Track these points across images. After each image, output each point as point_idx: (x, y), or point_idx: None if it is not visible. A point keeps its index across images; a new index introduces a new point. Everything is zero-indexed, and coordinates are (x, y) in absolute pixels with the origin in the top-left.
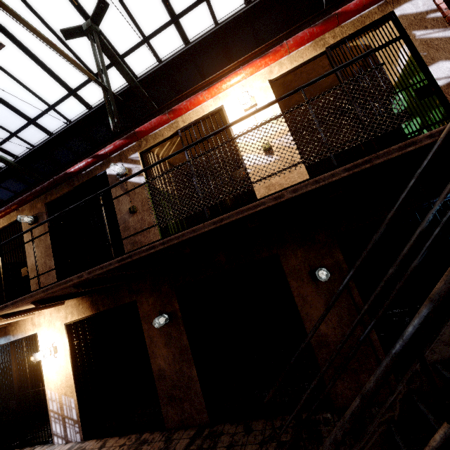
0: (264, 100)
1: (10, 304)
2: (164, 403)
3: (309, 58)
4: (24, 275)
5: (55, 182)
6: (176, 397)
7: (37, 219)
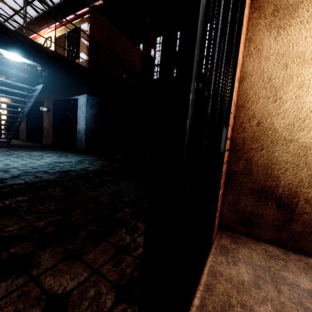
0: (52, 45)
1: None
2: (20, 134)
3: (64, 33)
4: None
5: None
6: (22, 133)
7: None
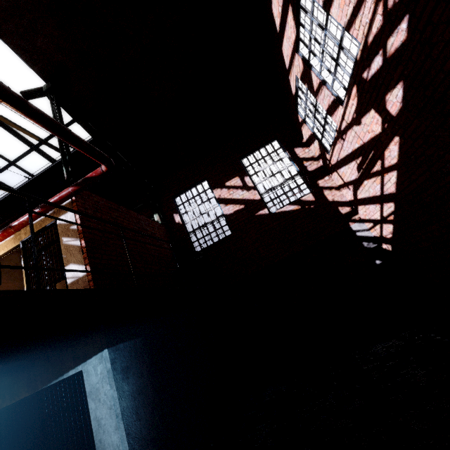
0: None
1: None
2: None
3: (13, 247)
4: None
5: None
6: None
7: None
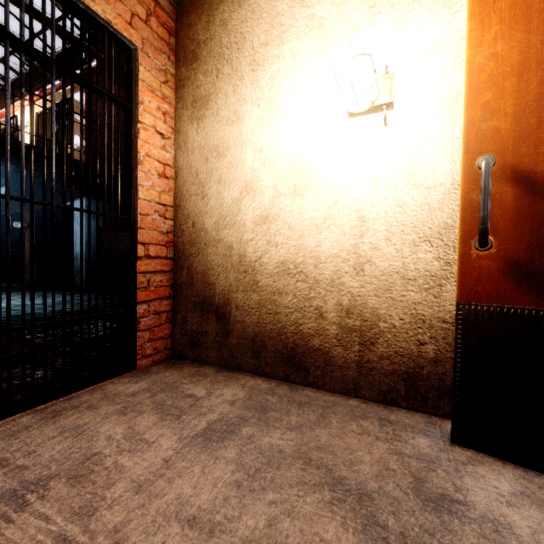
0: None
1: None
2: None
3: (50, 106)
4: None
5: None
6: None
7: None
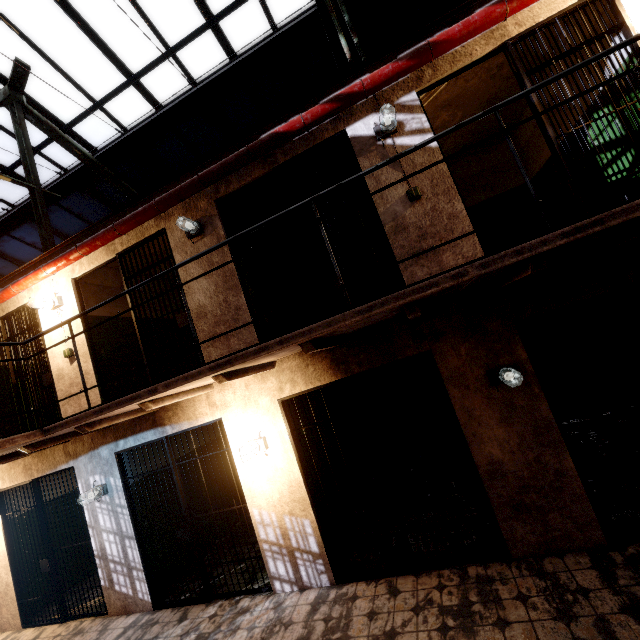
0: None
1: (274, 344)
2: (505, 517)
3: None
4: (182, 326)
5: (250, 153)
6: (531, 506)
7: (202, 228)
